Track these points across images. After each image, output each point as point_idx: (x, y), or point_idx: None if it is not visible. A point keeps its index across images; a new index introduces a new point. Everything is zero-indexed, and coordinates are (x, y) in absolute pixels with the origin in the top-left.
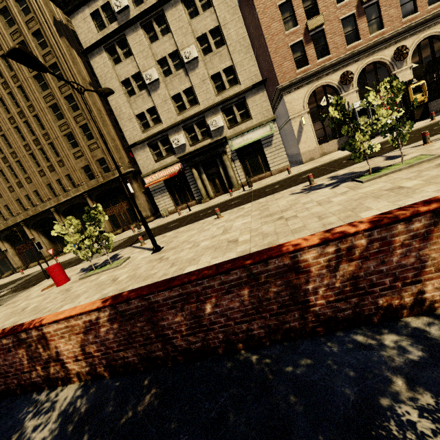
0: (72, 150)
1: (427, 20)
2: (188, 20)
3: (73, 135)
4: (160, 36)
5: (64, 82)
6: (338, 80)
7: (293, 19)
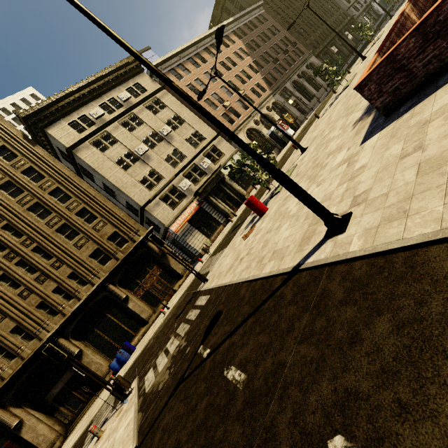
0: (70, 242)
1: (268, 97)
2: (154, 115)
3: (68, 225)
4: (136, 126)
5: (45, 180)
6: (253, 125)
7: (214, 106)
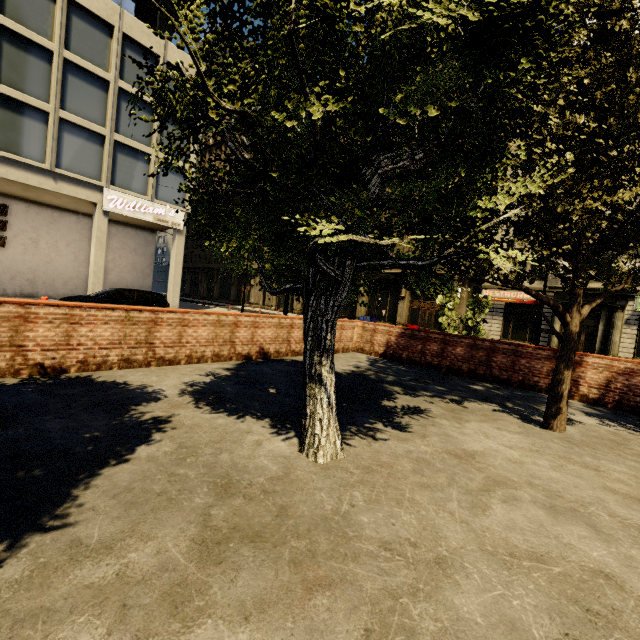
0: None
1: None
2: None
3: None
4: None
5: None
6: None
7: None
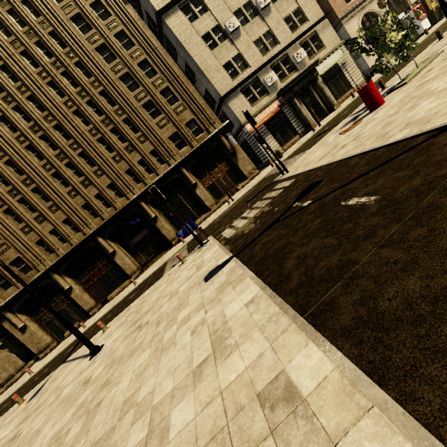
0: (153, 121)
1: None
2: None
3: (153, 102)
4: None
5: (135, 48)
6: (375, 7)
7: None
